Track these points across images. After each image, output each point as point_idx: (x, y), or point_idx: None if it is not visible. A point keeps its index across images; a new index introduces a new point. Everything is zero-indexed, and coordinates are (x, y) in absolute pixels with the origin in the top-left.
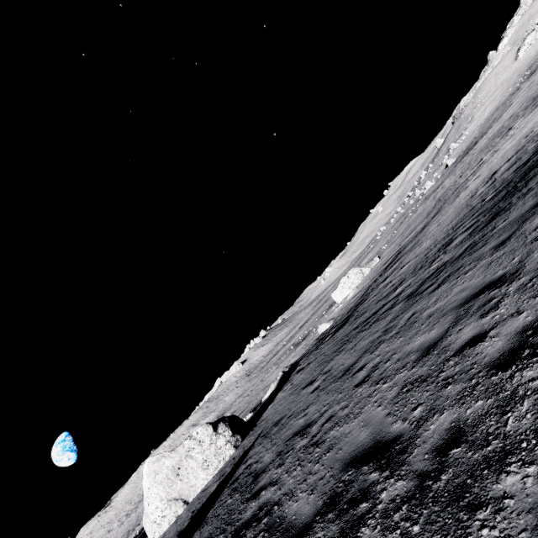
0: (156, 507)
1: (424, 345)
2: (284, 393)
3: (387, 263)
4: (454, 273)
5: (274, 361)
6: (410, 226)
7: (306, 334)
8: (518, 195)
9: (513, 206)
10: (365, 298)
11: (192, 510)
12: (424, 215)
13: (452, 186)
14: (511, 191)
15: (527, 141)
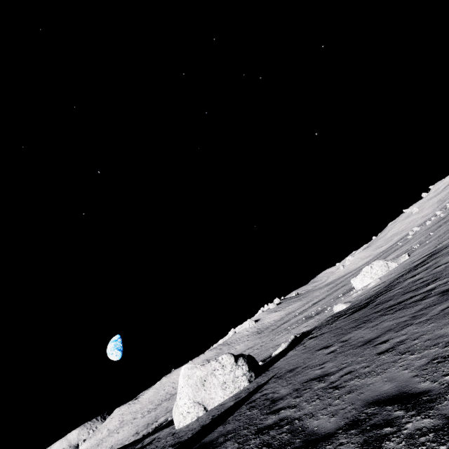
0: (185, 403)
1: None
2: (296, 352)
3: (419, 261)
4: None
5: (285, 326)
6: None
7: (319, 311)
8: None
9: None
10: (389, 289)
11: (211, 415)
12: None
13: None
14: None
15: None
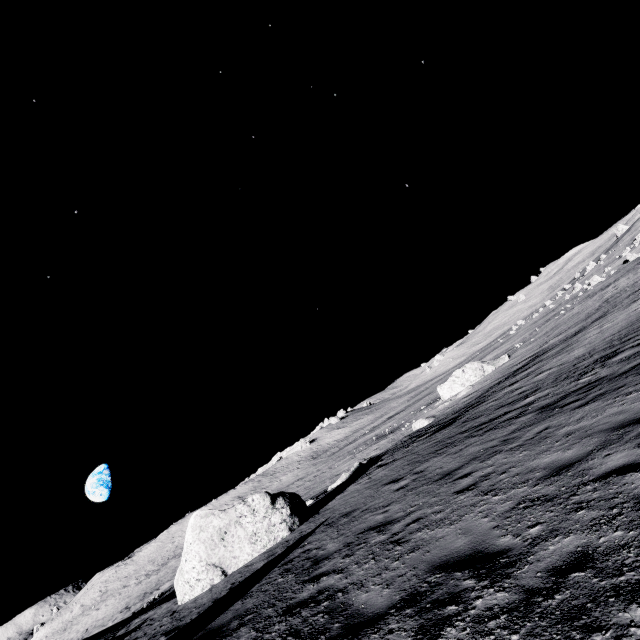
0: (193, 566)
1: (556, 463)
2: (358, 486)
3: (519, 365)
4: (611, 392)
5: (349, 449)
6: (559, 326)
7: (395, 428)
8: None
9: None
10: (481, 401)
11: (231, 582)
12: (581, 316)
13: (629, 287)
14: None
15: None
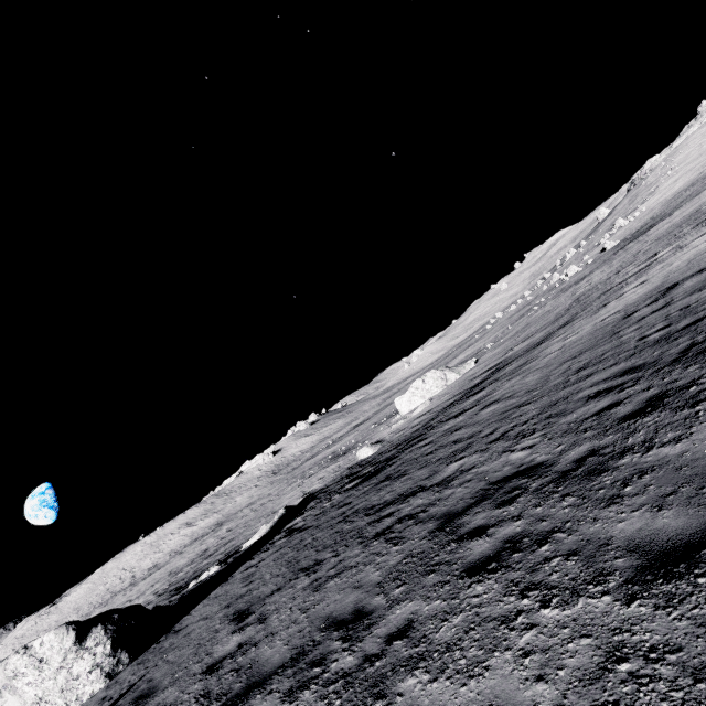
0: None
1: None
2: (237, 581)
3: (478, 380)
4: (528, 549)
5: (306, 467)
6: (529, 327)
7: (351, 446)
8: None
9: (705, 399)
10: (422, 436)
11: None
12: (551, 317)
13: (602, 284)
14: (702, 346)
15: None
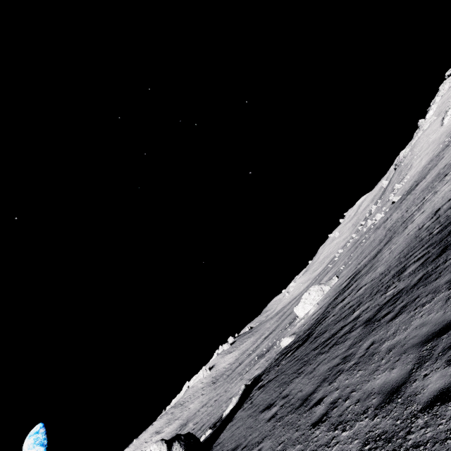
0: None
1: (386, 386)
2: (243, 413)
3: (345, 283)
4: (411, 303)
5: (239, 370)
6: (364, 251)
7: (270, 346)
8: None
9: None
10: (325, 316)
11: None
12: (376, 242)
13: (400, 218)
14: None
15: None
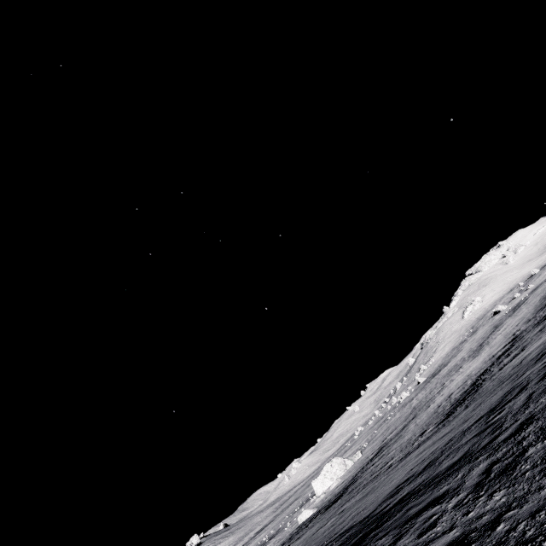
0: None
1: (415, 461)
2: None
3: (373, 455)
4: (428, 440)
5: None
6: (391, 427)
7: (274, 533)
8: (460, 406)
9: (457, 410)
10: (355, 480)
11: None
12: (402, 419)
13: (424, 399)
14: (457, 404)
15: (468, 378)
